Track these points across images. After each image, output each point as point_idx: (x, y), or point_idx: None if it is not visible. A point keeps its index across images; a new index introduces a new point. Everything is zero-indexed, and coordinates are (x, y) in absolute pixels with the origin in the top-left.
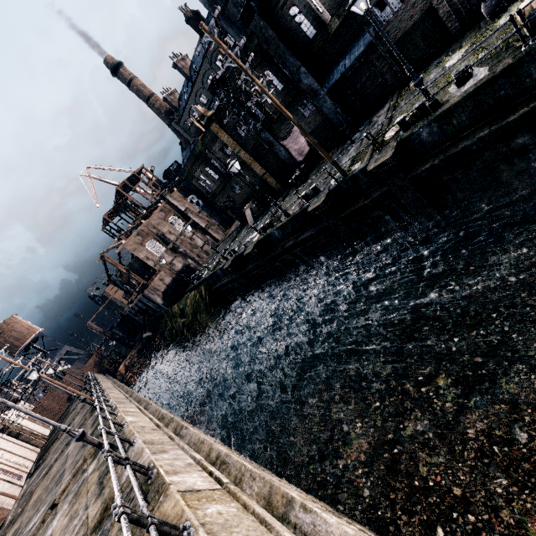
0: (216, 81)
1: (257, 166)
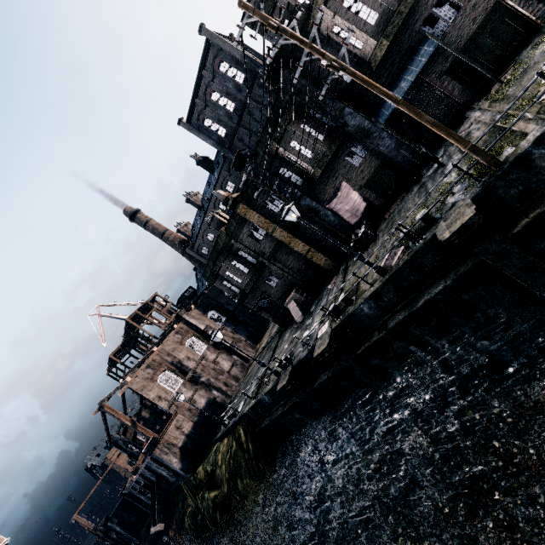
0: (241, 155)
1: (298, 243)
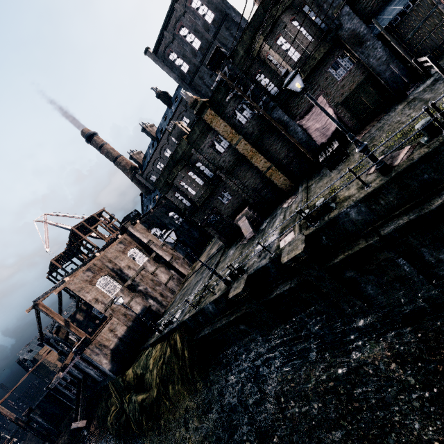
0: (220, 51)
1: (260, 159)
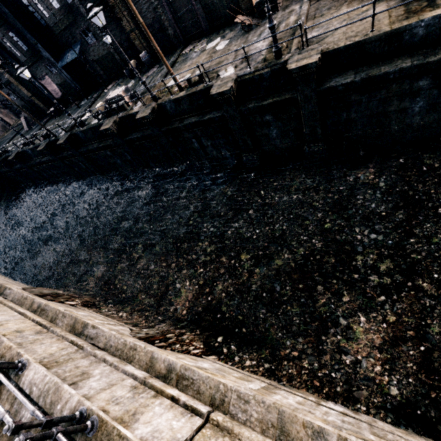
0: None
1: (24, 89)
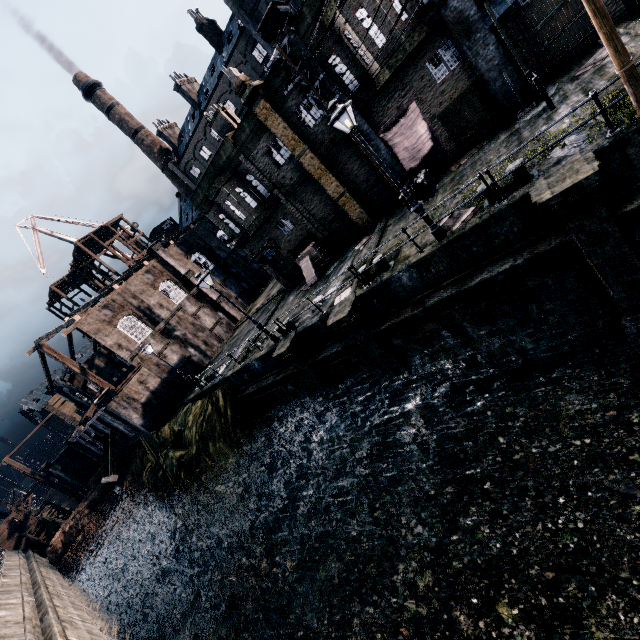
0: (277, 11)
1: (331, 181)
